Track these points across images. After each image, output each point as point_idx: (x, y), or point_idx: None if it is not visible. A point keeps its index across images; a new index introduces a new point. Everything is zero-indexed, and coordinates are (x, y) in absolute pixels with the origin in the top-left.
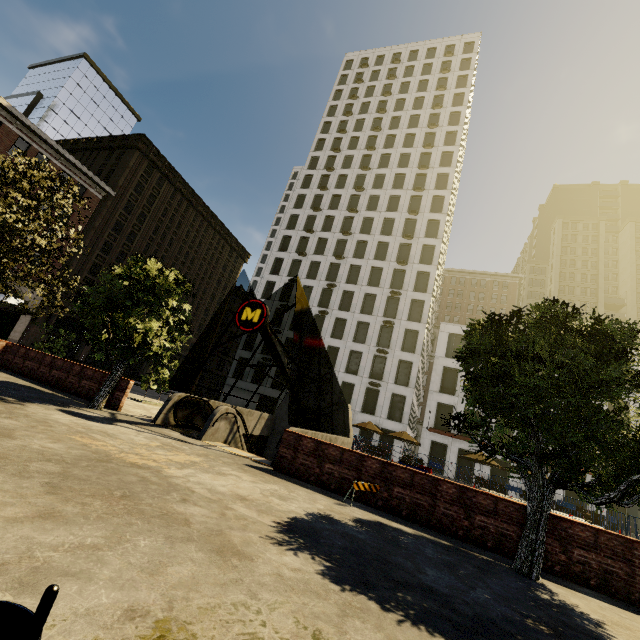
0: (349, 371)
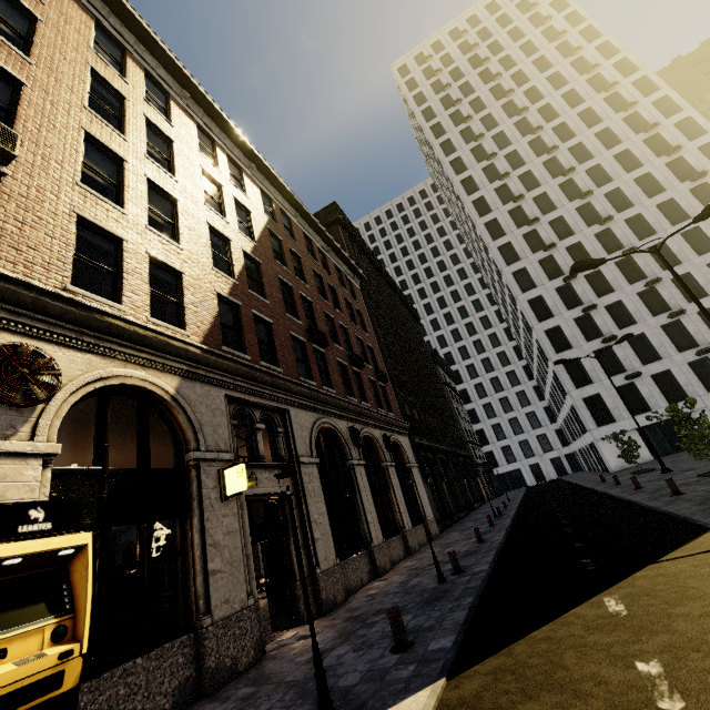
0: None
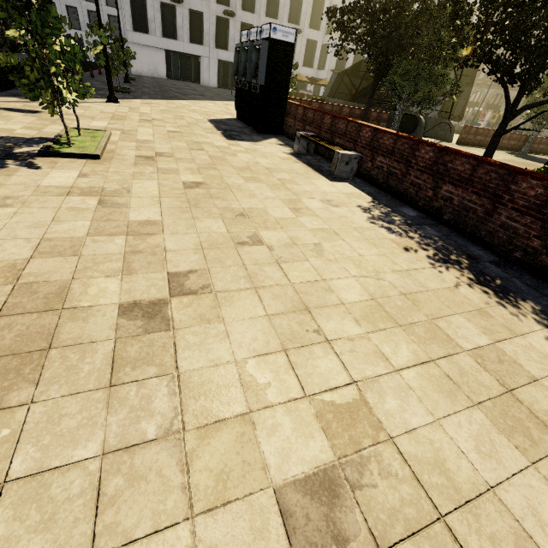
0: (268, 14)
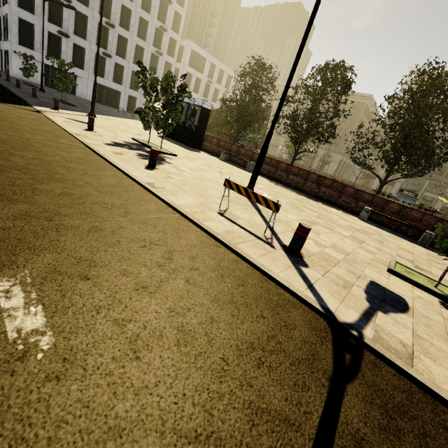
0: (135, 62)
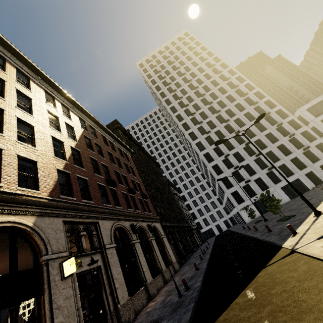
0: (286, 155)
